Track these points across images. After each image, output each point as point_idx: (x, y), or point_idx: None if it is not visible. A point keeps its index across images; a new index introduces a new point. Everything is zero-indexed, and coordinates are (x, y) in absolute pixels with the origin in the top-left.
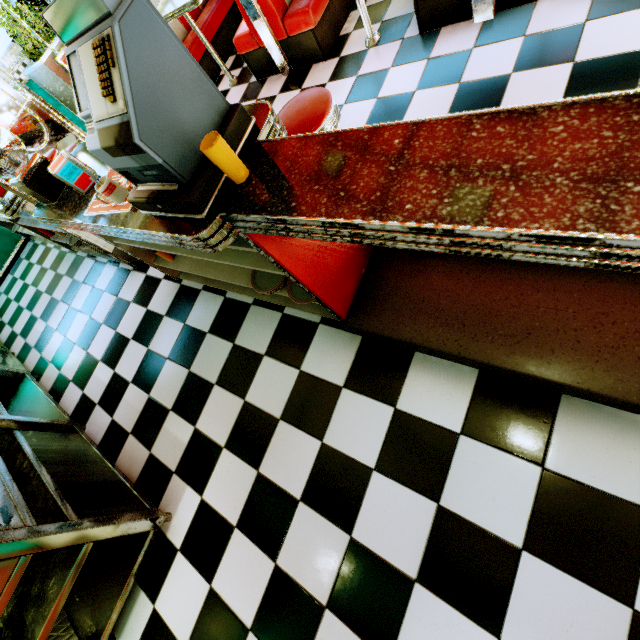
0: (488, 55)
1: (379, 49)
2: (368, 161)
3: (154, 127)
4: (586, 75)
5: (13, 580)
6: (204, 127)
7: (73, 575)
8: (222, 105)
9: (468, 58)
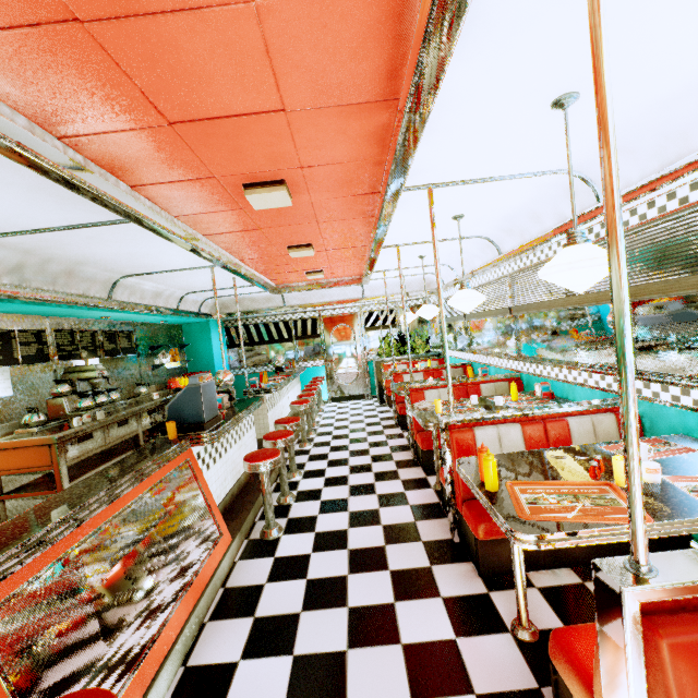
0: (412, 551)
1: (431, 493)
2: (146, 456)
3: (174, 408)
4: (378, 613)
5: (44, 468)
6: (190, 420)
7: (43, 493)
8: (202, 420)
9: (411, 541)
